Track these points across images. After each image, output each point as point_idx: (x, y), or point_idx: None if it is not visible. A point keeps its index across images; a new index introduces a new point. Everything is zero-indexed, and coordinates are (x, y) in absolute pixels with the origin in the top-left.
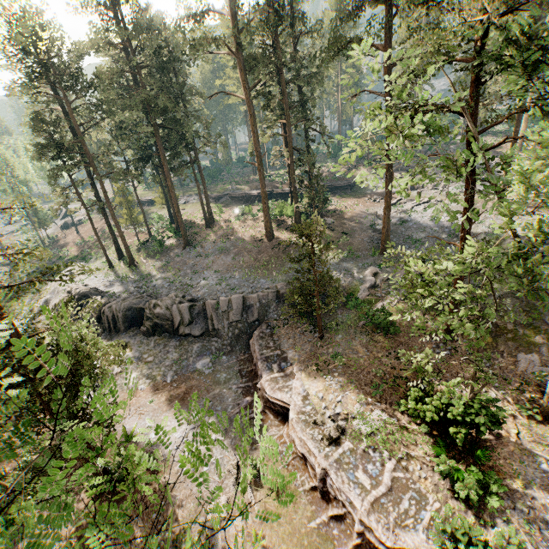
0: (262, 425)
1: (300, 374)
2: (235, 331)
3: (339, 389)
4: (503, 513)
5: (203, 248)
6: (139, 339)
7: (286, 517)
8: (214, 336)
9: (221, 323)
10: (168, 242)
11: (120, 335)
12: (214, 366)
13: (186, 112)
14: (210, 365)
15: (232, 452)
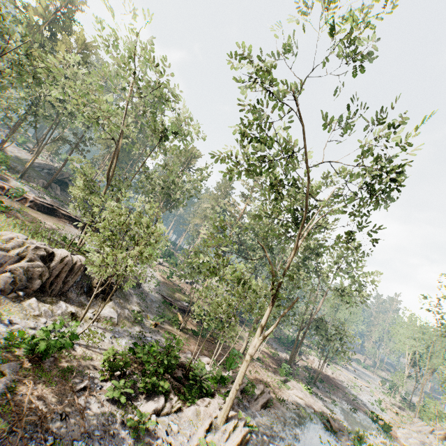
0: None
1: None
2: None
3: None
4: None
5: None
6: None
7: None
8: None
9: None
10: None
11: None
12: None
13: None
14: None
15: None
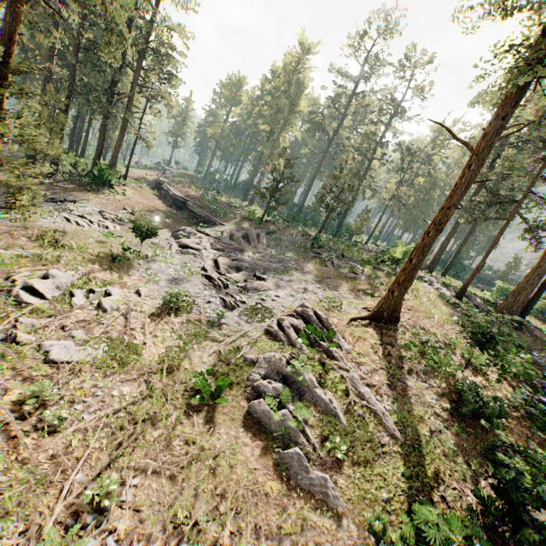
0: None
1: None
2: None
3: None
4: None
5: None
6: None
7: None
8: None
9: None
10: None
11: None
12: None
13: None
14: None
15: None
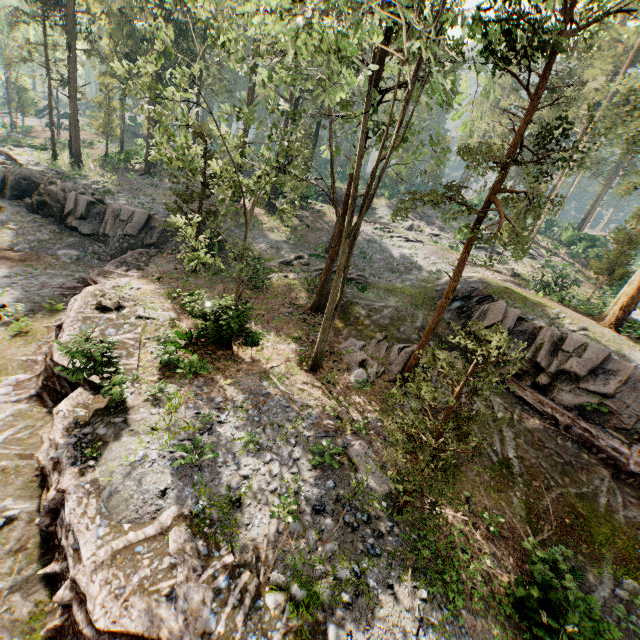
0: (68, 301)
1: (139, 277)
2: (124, 244)
3: (157, 293)
4: (185, 385)
5: (162, 182)
6: (19, 209)
7: (5, 347)
8: (101, 242)
9: (115, 232)
10: (133, 165)
11: (3, 200)
12: (77, 260)
13: (203, 36)
14: (73, 258)
15: (13, 302)
